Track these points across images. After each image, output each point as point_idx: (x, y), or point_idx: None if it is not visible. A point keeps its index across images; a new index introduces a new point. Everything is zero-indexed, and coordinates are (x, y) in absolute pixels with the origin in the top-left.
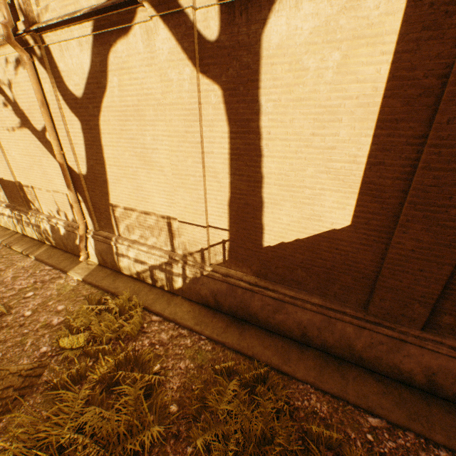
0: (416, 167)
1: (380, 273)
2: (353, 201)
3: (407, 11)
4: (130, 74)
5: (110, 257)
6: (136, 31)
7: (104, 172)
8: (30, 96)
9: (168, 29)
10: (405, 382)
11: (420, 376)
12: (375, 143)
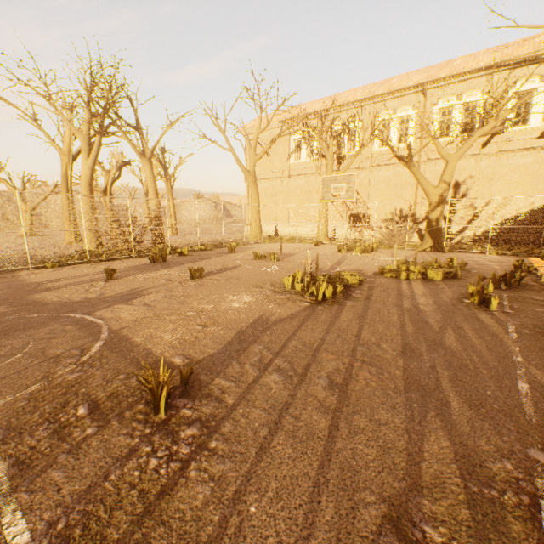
0: None
1: None
2: None
3: None
4: (465, 171)
5: None
6: (472, 161)
7: None
8: (405, 179)
9: (486, 161)
10: None
11: None
12: None
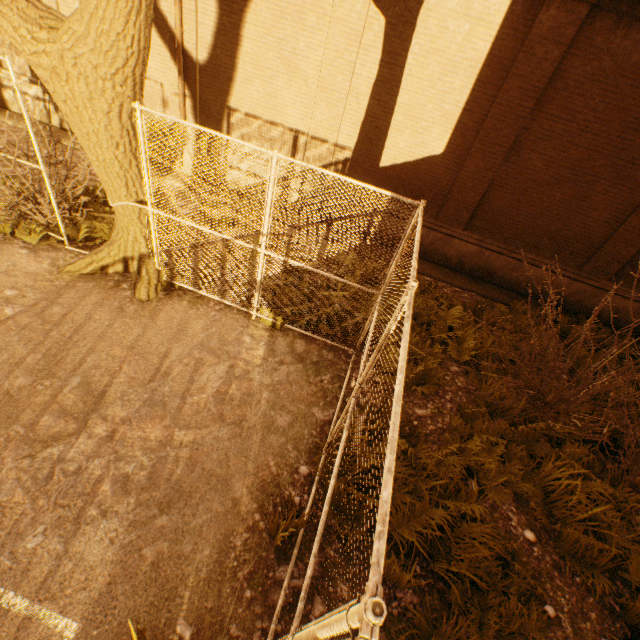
0: (487, 117)
1: (451, 190)
2: (449, 135)
3: (507, 15)
4: None
5: (215, 168)
6: None
7: (232, 68)
8: None
9: None
10: (446, 266)
11: (455, 260)
12: (471, 96)
